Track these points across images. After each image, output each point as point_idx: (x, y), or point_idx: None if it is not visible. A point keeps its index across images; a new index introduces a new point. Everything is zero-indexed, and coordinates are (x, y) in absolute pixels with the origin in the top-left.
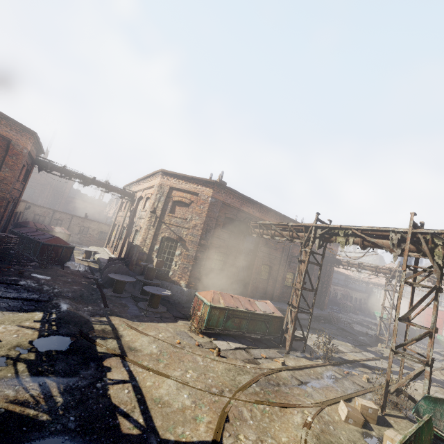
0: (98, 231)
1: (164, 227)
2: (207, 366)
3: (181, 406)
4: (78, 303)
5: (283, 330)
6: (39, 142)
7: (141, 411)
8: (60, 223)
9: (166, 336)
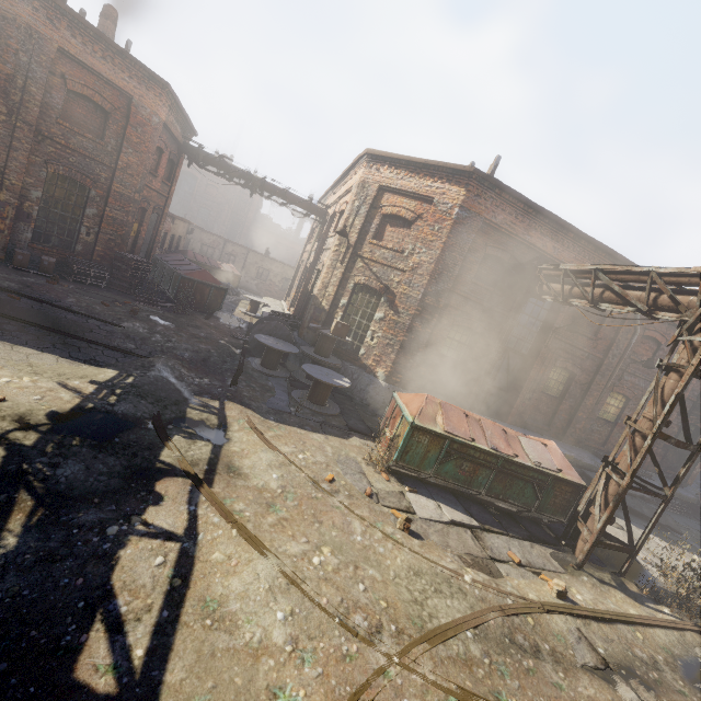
0: (281, 277)
1: (361, 265)
2: (369, 549)
3: (258, 639)
4: (192, 370)
5: (576, 513)
6: (180, 108)
7: (157, 625)
8: (233, 259)
9: (311, 459)
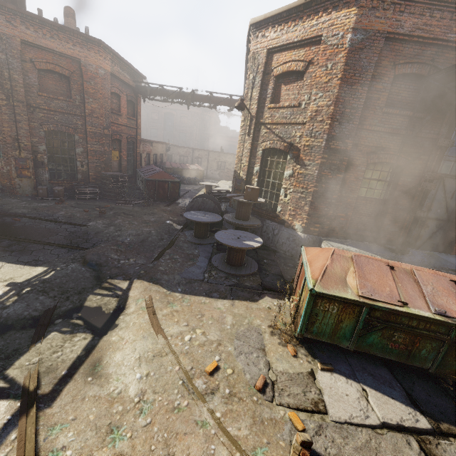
0: (234, 164)
1: (264, 131)
2: None
3: None
4: (126, 252)
5: None
6: (119, 58)
7: None
8: (200, 161)
9: (200, 340)
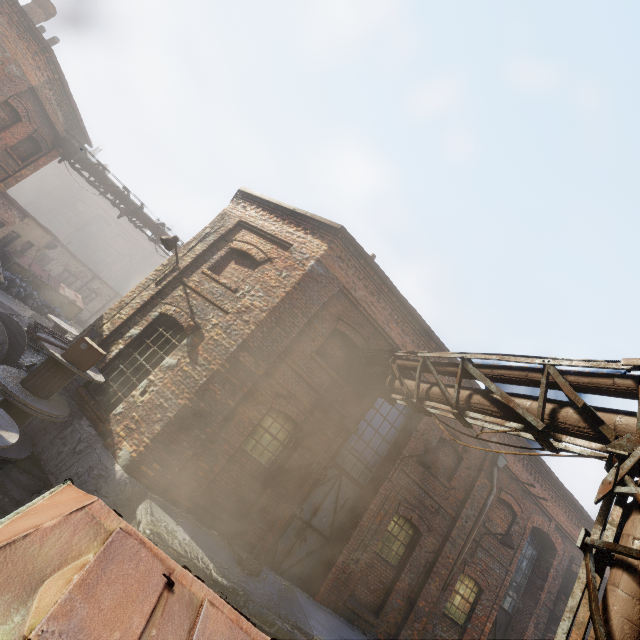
0: None
1: (180, 293)
2: None
3: None
4: None
5: None
6: (66, 92)
7: None
8: (94, 297)
9: None
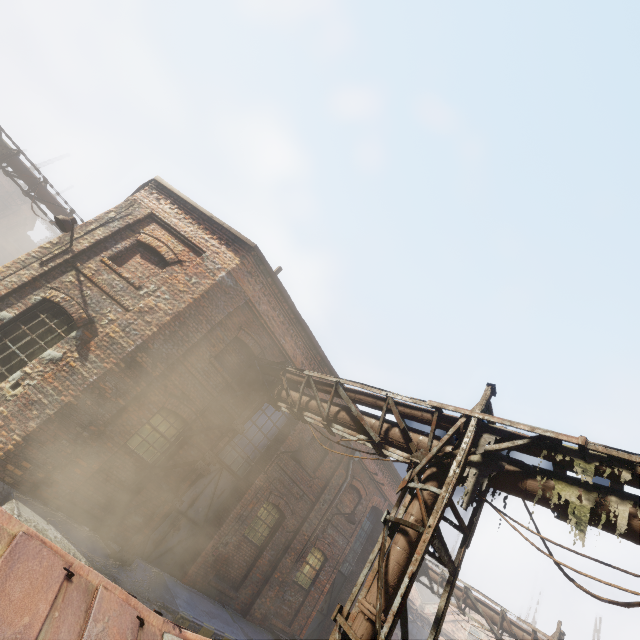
0: None
1: (71, 279)
2: None
3: None
4: None
5: None
6: None
7: None
8: None
9: None
